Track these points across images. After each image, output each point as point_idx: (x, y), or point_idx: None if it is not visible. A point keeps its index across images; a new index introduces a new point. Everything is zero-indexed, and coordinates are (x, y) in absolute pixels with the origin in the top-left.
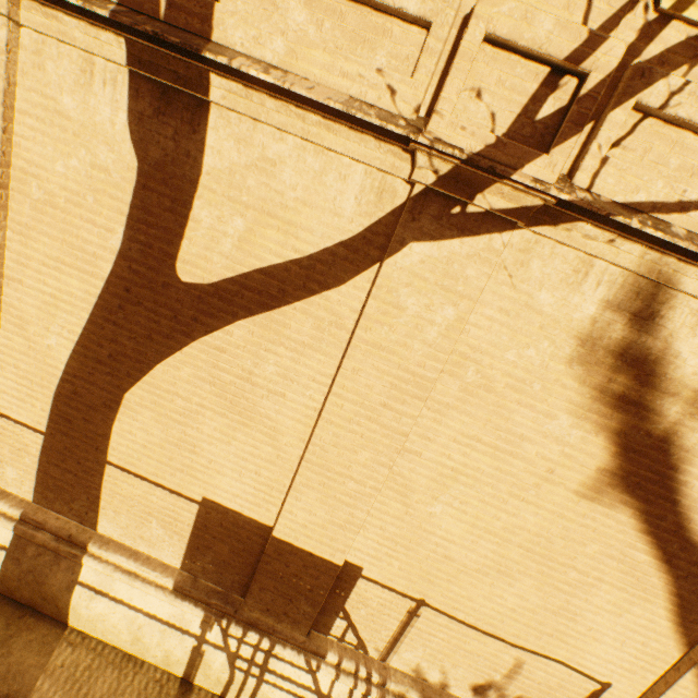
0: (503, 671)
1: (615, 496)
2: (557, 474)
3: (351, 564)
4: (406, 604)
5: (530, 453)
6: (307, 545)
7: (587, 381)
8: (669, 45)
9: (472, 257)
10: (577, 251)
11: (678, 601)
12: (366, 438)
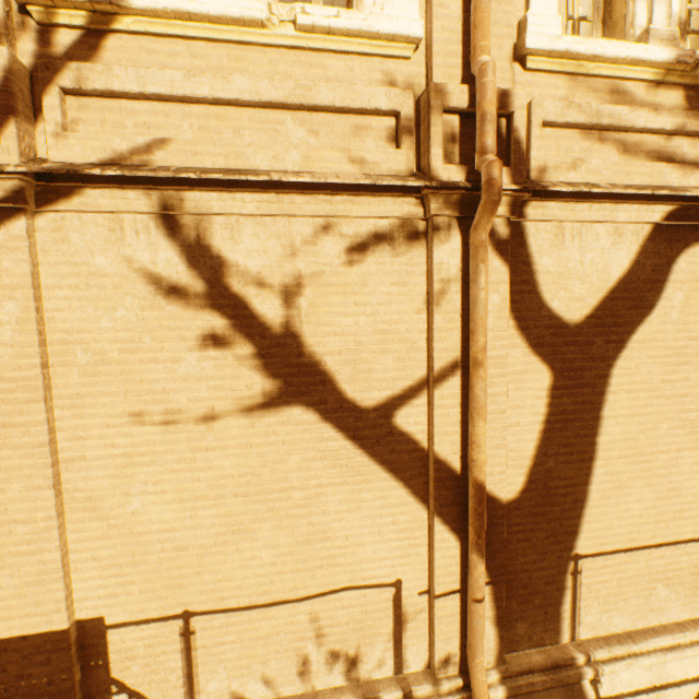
0: (310, 634)
1: (278, 403)
2: (220, 409)
3: (89, 620)
4: (174, 628)
5: (183, 402)
6: (14, 630)
7: (185, 315)
8: (67, 45)
9: (2, 250)
10: (102, 214)
11: (390, 466)
12: (7, 470)
